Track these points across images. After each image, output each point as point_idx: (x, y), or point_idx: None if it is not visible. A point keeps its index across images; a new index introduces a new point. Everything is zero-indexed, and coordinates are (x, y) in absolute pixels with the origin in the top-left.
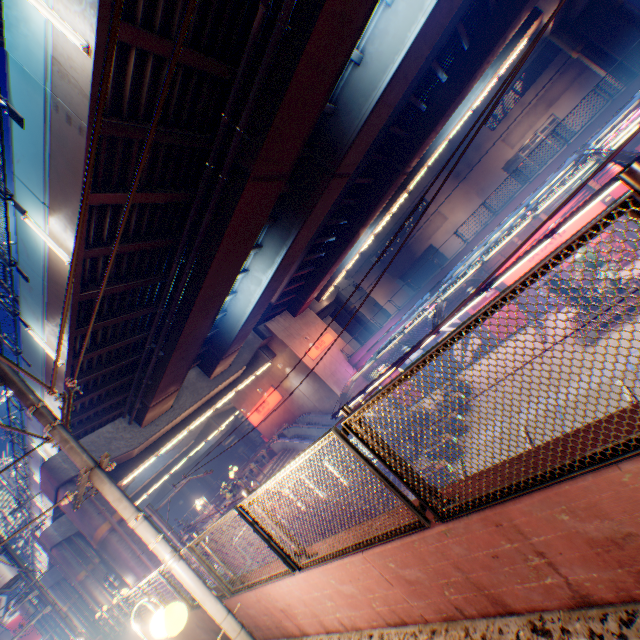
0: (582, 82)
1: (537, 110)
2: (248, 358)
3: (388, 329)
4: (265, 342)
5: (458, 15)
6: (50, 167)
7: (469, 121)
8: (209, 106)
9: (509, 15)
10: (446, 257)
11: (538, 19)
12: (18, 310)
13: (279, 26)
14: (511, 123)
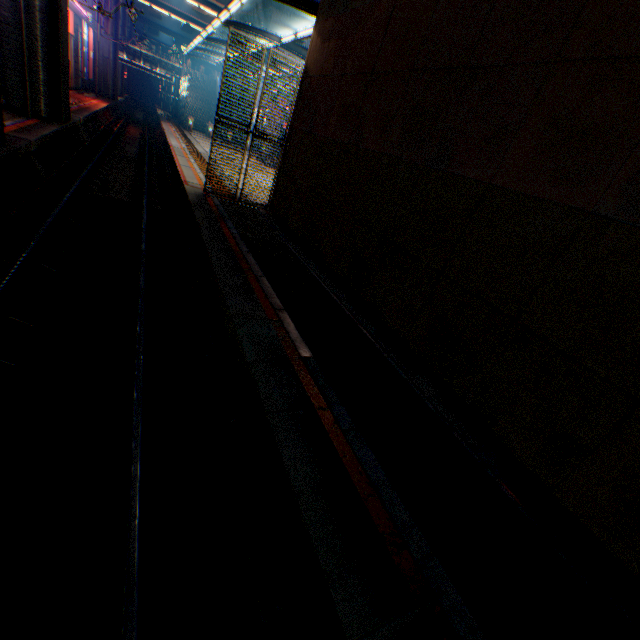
0: None
1: None
2: (238, 10)
3: None
4: (265, 22)
5: None
6: None
7: None
8: None
9: None
10: None
11: None
12: None
13: None
14: None
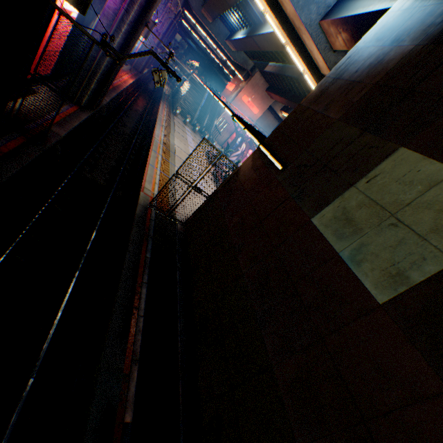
0: None
1: None
2: (238, 62)
3: None
4: (250, 74)
5: None
6: None
7: None
8: None
9: None
10: None
11: None
12: None
13: None
14: None
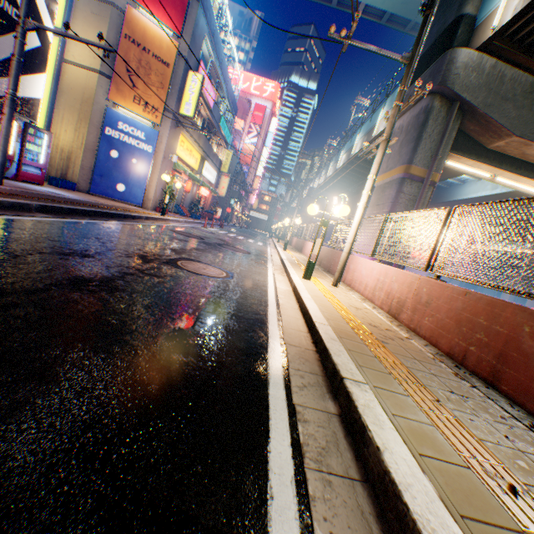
0: None
1: None
2: None
3: None
4: None
5: None
6: (346, 153)
7: None
8: None
9: None
10: None
11: None
12: (335, 155)
13: None
14: None
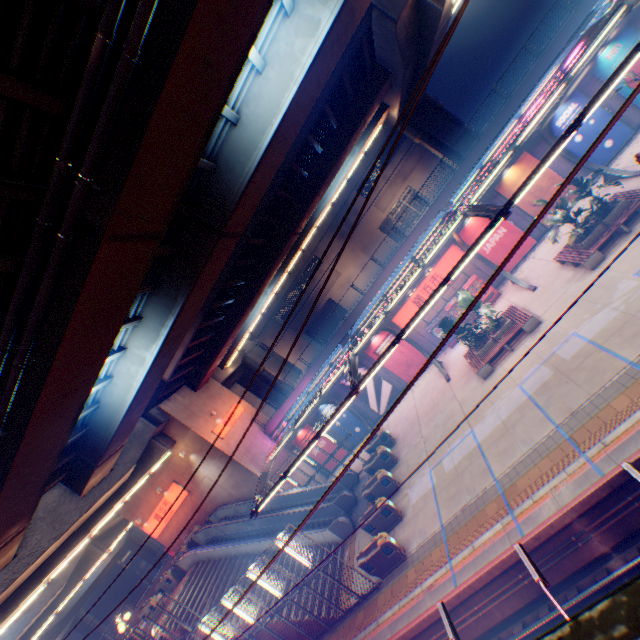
0: (425, 162)
1: (397, 182)
2: (138, 454)
3: (302, 388)
4: (161, 428)
5: (324, 97)
6: None
7: (345, 190)
8: (36, 147)
9: (365, 103)
10: (345, 308)
11: (387, 111)
12: None
13: (126, 57)
14: (379, 192)
